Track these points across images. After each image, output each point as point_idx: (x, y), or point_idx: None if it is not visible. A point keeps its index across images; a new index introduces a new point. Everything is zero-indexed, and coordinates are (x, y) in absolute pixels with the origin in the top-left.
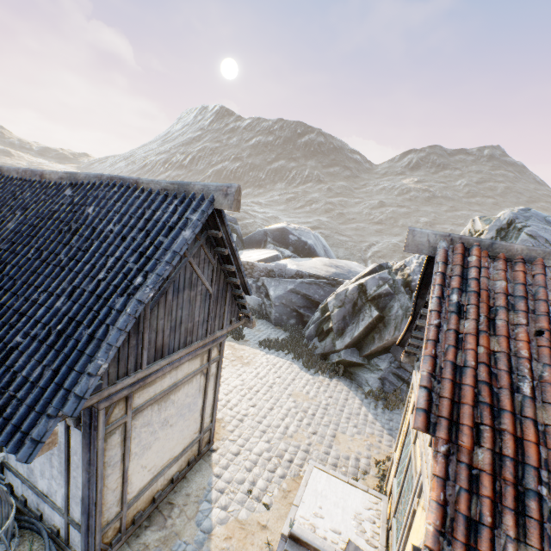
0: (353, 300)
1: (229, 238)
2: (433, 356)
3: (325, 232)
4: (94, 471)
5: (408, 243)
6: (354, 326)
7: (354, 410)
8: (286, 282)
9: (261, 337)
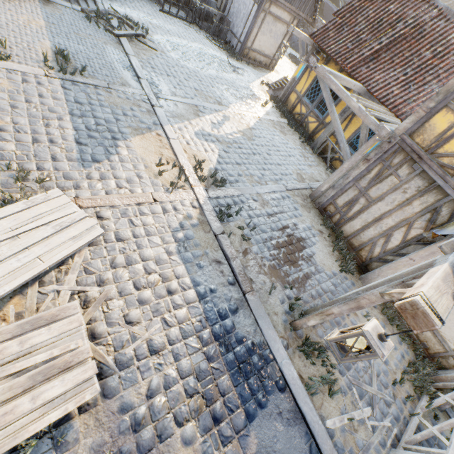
0: None
1: None
2: (350, 2)
3: None
4: (254, 21)
5: None
6: None
7: None
8: None
9: None
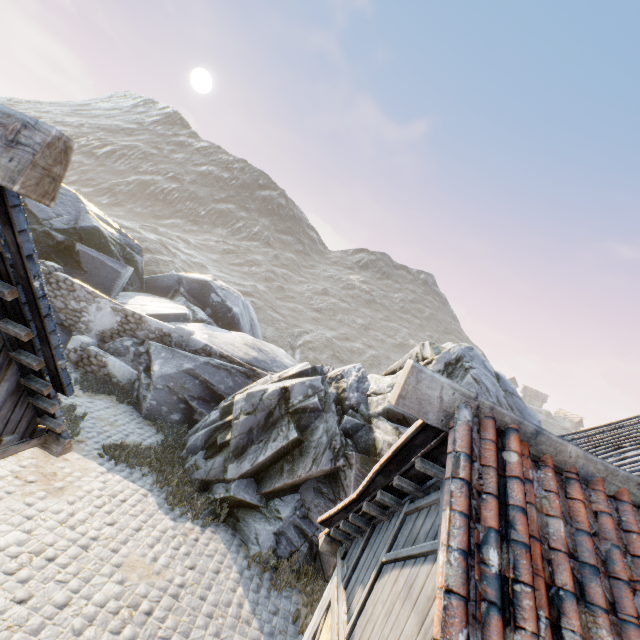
0: (270, 407)
1: (24, 265)
2: None
3: (259, 303)
4: None
5: (407, 391)
6: (261, 446)
7: (224, 595)
8: (184, 357)
9: (112, 436)
